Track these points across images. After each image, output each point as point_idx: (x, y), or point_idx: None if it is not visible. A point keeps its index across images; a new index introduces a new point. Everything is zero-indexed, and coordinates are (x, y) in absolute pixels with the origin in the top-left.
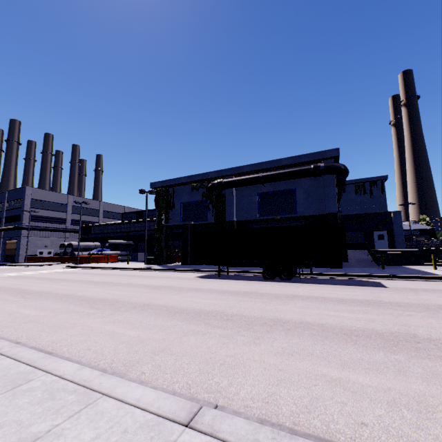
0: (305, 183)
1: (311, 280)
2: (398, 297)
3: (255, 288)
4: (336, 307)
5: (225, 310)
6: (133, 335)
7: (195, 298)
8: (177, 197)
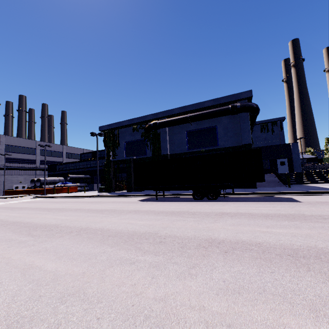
0: (224, 121)
1: (234, 199)
2: (316, 210)
3: (187, 208)
4: (266, 223)
5: (159, 231)
6: (50, 270)
7: (132, 219)
8: (121, 137)
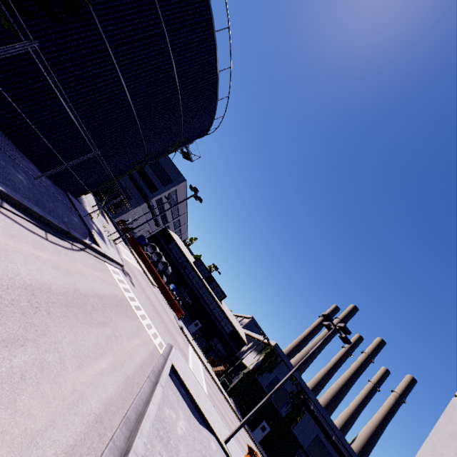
0: None
1: None
2: None
3: None
4: None
5: None
6: None
7: None
8: (278, 368)
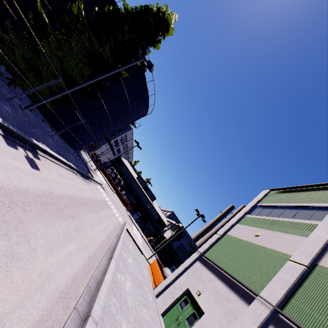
0: None
1: None
2: None
3: None
4: None
5: None
6: None
7: None
8: (183, 239)
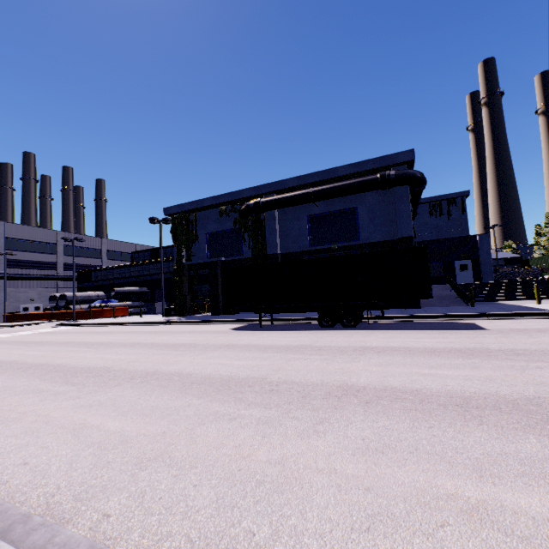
0: (370, 199)
1: (384, 326)
2: (508, 342)
3: (309, 340)
4: (429, 361)
5: (267, 375)
6: (114, 430)
7: (224, 358)
8: (200, 225)
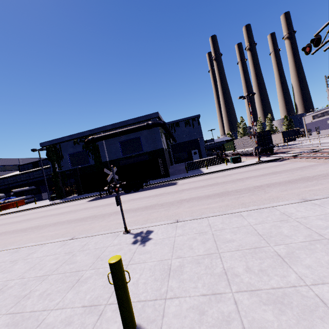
0: (145, 132)
1: (148, 188)
2: (173, 189)
3: None
4: (144, 200)
5: (96, 214)
6: (53, 233)
7: (83, 213)
8: (64, 150)
